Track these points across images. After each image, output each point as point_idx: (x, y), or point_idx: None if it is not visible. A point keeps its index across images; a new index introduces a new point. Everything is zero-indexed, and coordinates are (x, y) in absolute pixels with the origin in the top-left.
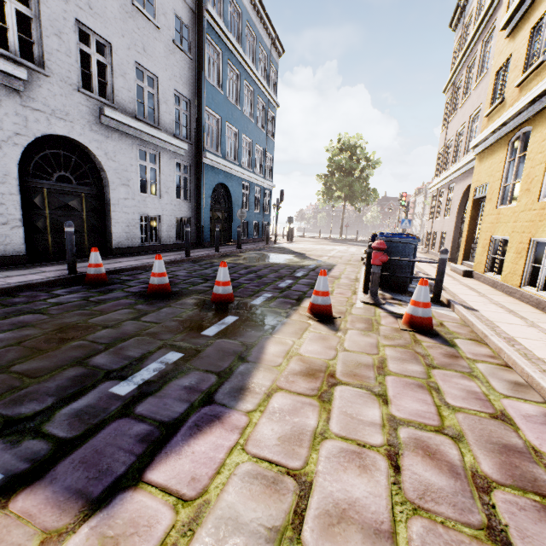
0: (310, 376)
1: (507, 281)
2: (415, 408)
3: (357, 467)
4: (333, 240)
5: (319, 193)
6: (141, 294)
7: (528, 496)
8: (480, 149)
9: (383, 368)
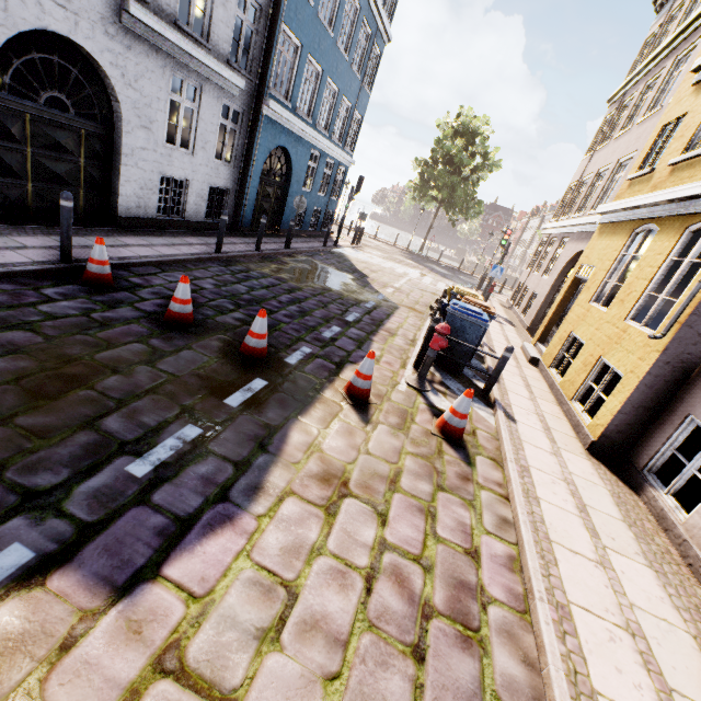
0: (325, 482)
1: (563, 388)
2: (406, 533)
3: (338, 585)
4: (410, 253)
5: (411, 185)
6: (156, 318)
7: (456, 626)
8: (605, 220)
9: (396, 482)
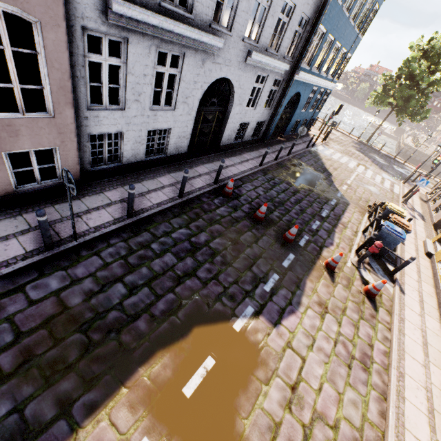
0: (319, 305)
1: None
2: (347, 332)
3: (326, 341)
4: (359, 143)
5: (373, 93)
6: (250, 217)
7: (361, 364)
8: None
9: (344, 311)
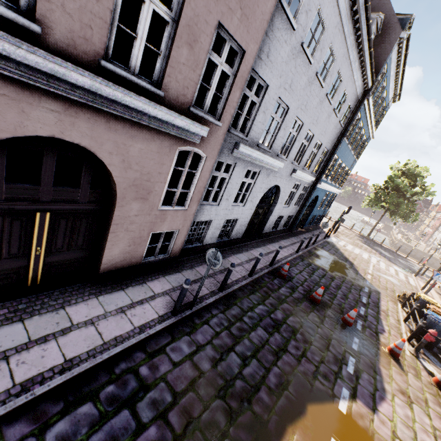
0: (402, 394)
1: None
2: (440, 426)
3: (426, 434)
4: (361, 236)
5: (367, 198)
6: (307, 298)
7: None
8: None
9: (427, 403)
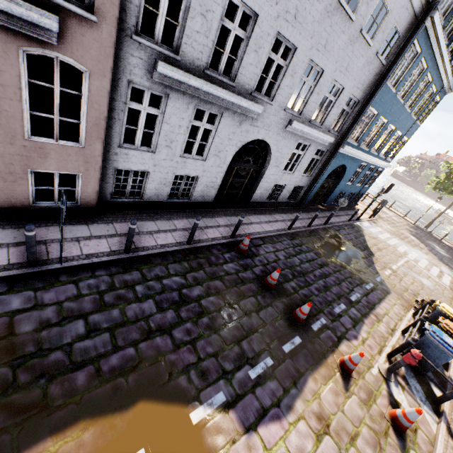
0: (319, 419)
1: None
2: None
3: None
4: (415, 227)
5: (435, 179)
6: (260, 280)
7: None
8: None
9: (354, 440)
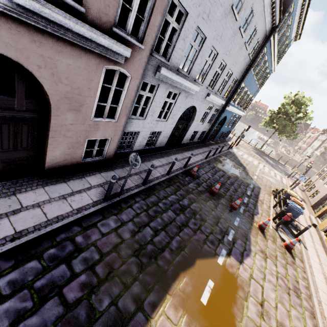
0: (262, 252)
1: (326, 241)
2: (281, 271)
3: (271, 276)
4: (255, 148)
5: (264, 120)
6: (208, 191)
7: (295, 293)
8: None
9: (276, 258)
